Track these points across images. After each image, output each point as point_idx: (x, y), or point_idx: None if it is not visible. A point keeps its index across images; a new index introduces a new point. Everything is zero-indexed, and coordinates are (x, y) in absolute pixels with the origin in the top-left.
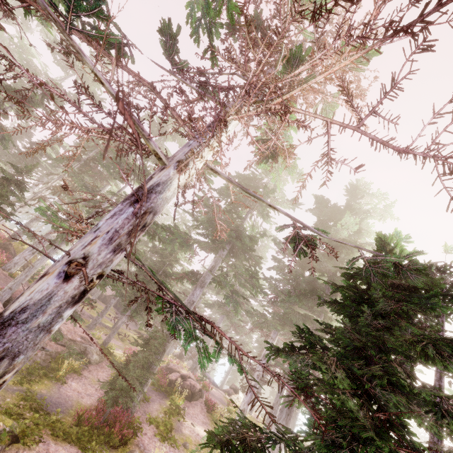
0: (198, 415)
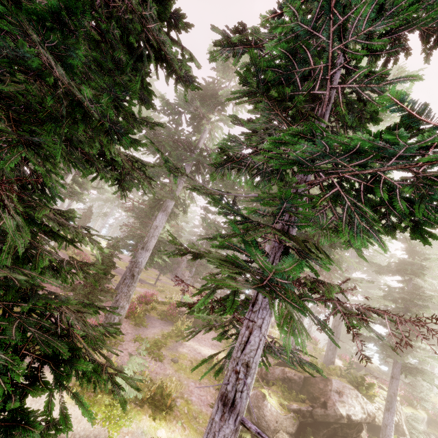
0: (209, 338)
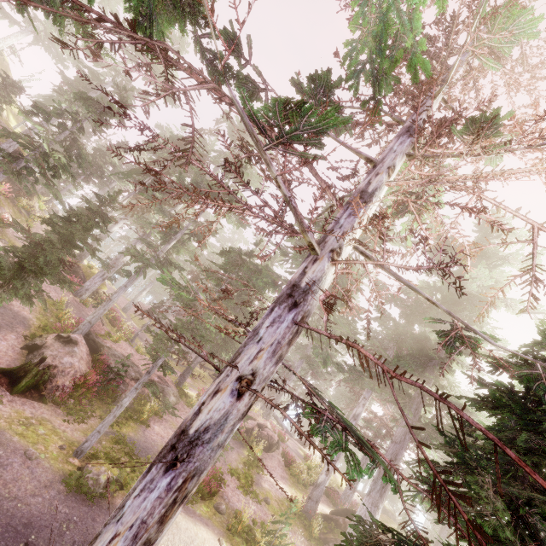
0: (276, 468)
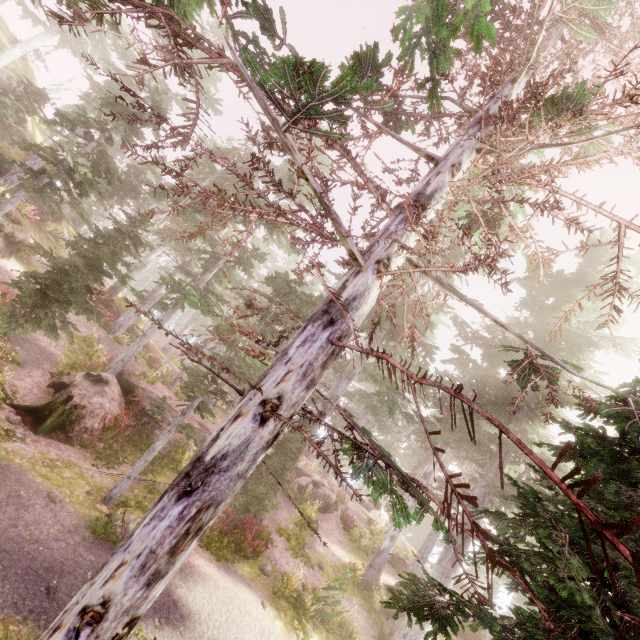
0: (333, 531)
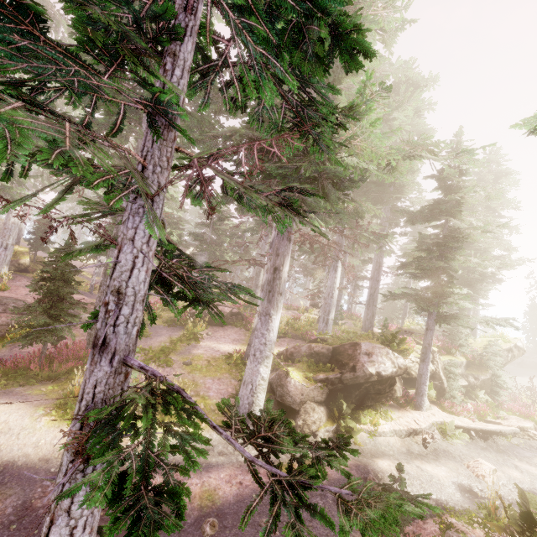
0: (230, 335)
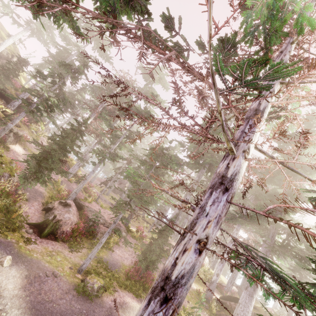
0: None
